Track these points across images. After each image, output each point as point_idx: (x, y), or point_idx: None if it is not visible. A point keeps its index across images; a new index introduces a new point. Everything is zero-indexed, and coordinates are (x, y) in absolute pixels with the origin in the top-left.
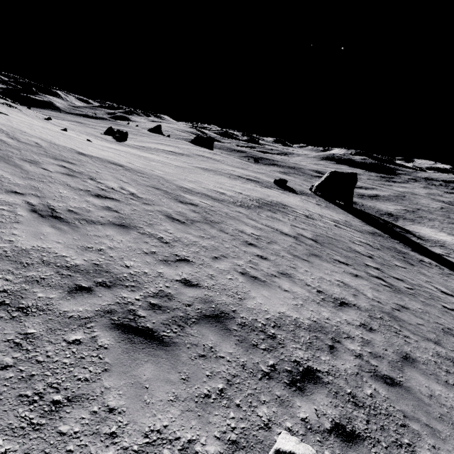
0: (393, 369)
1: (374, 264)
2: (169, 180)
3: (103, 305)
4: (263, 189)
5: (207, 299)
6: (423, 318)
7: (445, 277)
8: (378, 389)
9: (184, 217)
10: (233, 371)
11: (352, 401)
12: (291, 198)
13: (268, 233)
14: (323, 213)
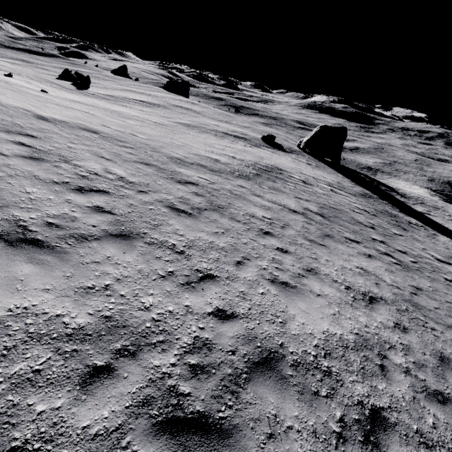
0: (438, 379)
1: (378, 237)
2: (156, 148)
3: (134, 392)
4: (254, 149)
5: (249, 334)
6: (436, 299)
7: (432, 239)
8: (436, 414)
9: (189, 205)
10: (307, 446)
11: (422, 443)
12: (282, 158)
13: (278, 212)
14: (317, 175)
